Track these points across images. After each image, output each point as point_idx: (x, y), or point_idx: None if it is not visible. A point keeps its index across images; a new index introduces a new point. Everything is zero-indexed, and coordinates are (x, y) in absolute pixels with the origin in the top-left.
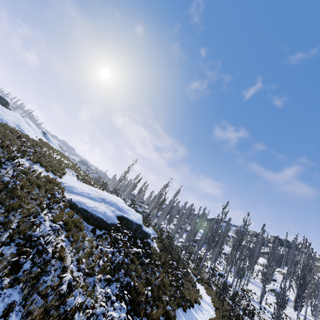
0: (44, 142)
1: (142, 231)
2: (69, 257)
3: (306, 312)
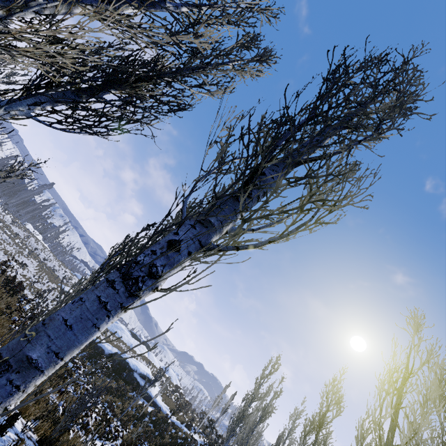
0: (146, 358)
1: (132, 376)
2: None
3: None
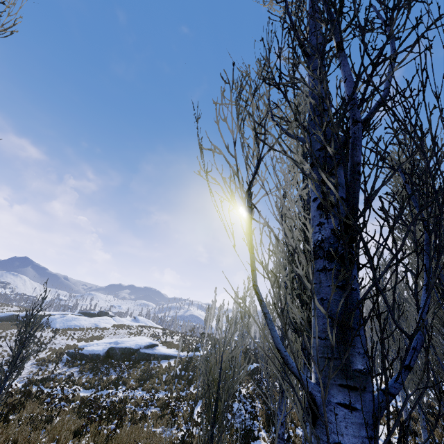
0: (118, 325)
1: (140, 353)
2: (26, 370)
3: None
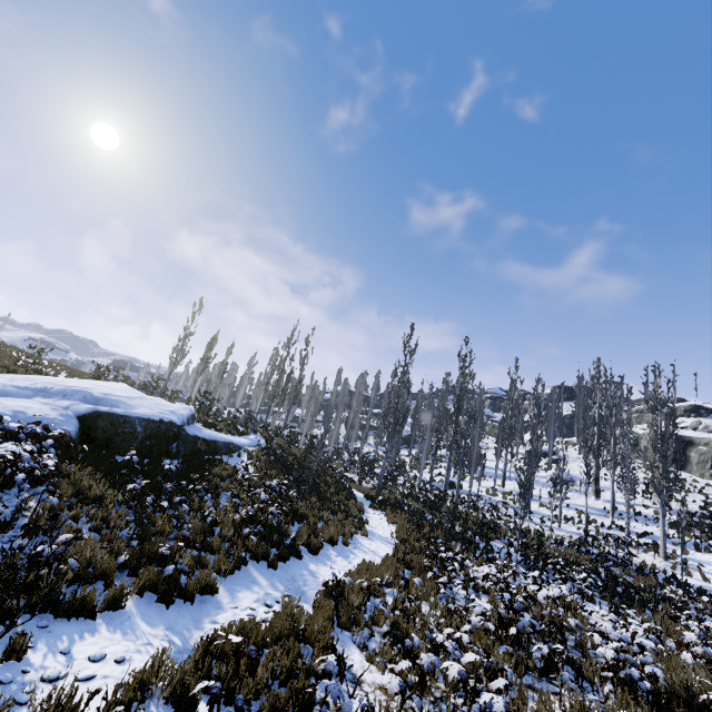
0: None
1: (189, 439)
2: None
3: (614, 493)
